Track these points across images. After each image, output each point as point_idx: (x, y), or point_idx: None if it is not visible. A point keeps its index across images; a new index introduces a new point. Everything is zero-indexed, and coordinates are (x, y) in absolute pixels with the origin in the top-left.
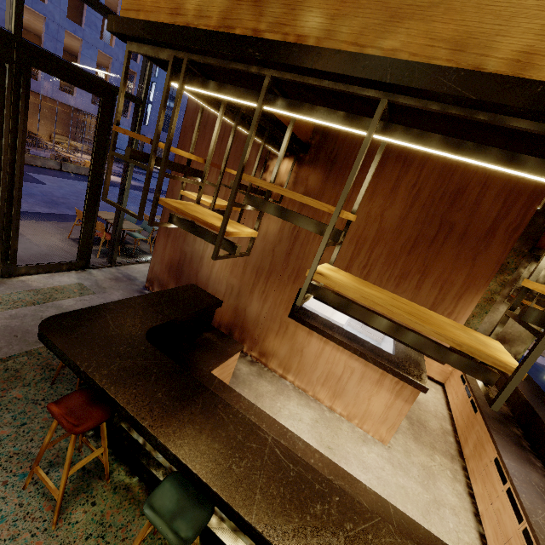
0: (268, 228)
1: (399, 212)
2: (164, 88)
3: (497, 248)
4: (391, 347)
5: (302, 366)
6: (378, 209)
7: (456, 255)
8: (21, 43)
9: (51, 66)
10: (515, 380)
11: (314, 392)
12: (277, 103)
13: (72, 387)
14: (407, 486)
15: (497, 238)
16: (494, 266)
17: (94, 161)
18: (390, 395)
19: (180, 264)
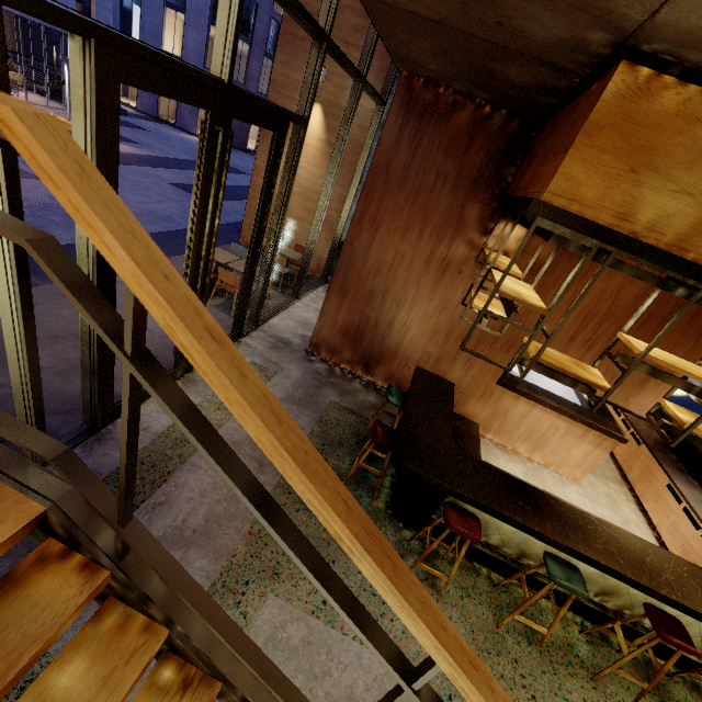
0: None
1: (637, 291)
2: (578, 271)
3: None
4: (564, 392)
5: (504, 426)
6: (615, 287)
7: (682, 333)
8: (230, 92)
9: (246, 110)
10: None
11: (513, 447)
12: (677, 290)
13: (355, 488)
14: (604, 514)
15: None
16: None
17: (260, 214)
18: (590, 446)
19: (359, 329)
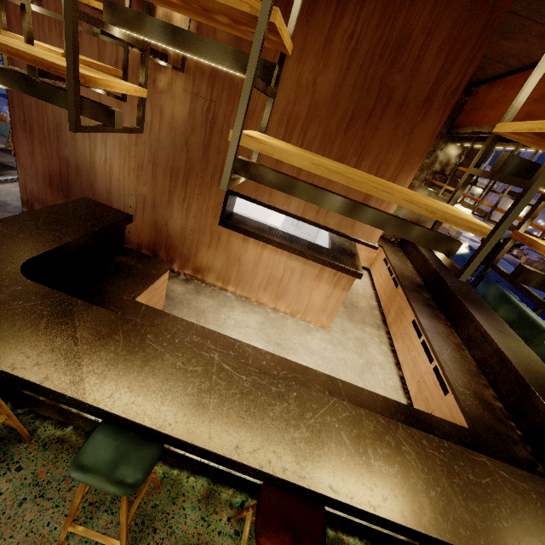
0: (174, 112)
1: (334, 77)
2: None
3: (434, 117)
4: (326, 242)
5: (242, 275)
6: (310, 75)
7: (393, 130)
8: None
9: None
10: (491, 243)
11: (257, 298)
12: None
13: None
14: (346, 358)
15: (435, 104)
16: (429, 140)
17: None
18: (329, 287)
19: (63, 176)
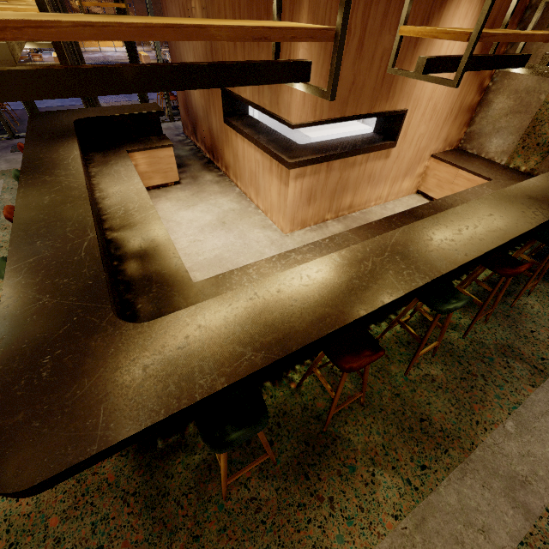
0: None
1: None
2: None
3: None
4: None
5: (240, 171)
6: None
7: None
8: None
9: None
10: None
11: (249, 194)
12: None
13: None
14: (268, 254)
15: None
16: None
17: None
18: (277, 181)
19: (186, 101)
